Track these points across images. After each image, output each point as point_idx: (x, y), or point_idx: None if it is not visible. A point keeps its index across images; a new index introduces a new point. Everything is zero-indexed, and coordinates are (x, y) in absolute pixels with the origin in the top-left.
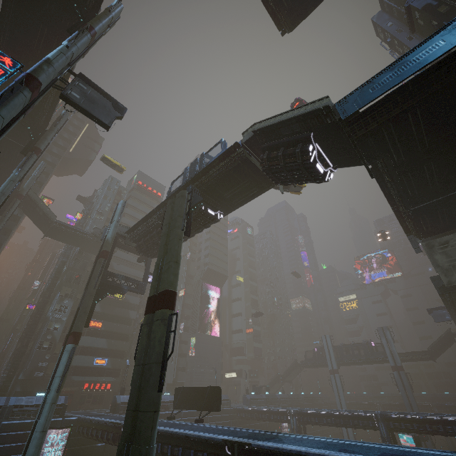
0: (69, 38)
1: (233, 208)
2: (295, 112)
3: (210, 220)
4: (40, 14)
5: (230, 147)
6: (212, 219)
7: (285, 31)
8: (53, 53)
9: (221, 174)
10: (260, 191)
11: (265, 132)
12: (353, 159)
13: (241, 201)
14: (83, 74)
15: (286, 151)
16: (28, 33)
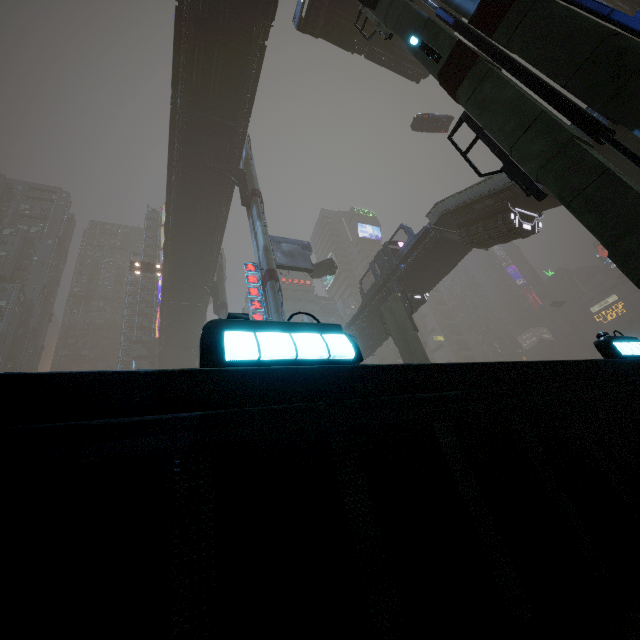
0: (256, 215)
1: (436, 283)
2: (481, 186)
3: (419, 304)
4: (198, 194)
5: (421, 235)
6: (420, 303)
7: (419, 79)
8: (262, 239)
9: (419, 261)
10: (461, 257)
11: (455, 212)
12: (557, 202)
13: (443, 274)
14: (271, 236)
15: (486, 224)
16: (191, 213)
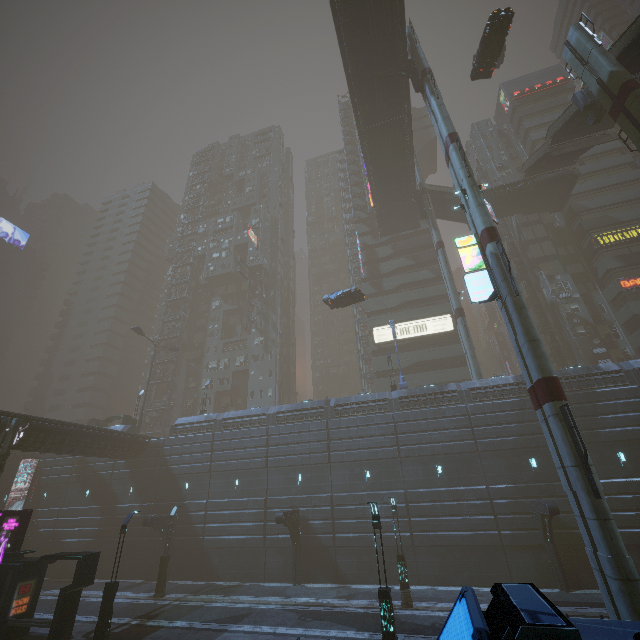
0: None
1: None
2: None
3: None
4: None
5: None
6: None
7: None
8: None
9: None
10: None
11: None
12: None
13: None
14: None
15: None
16: None
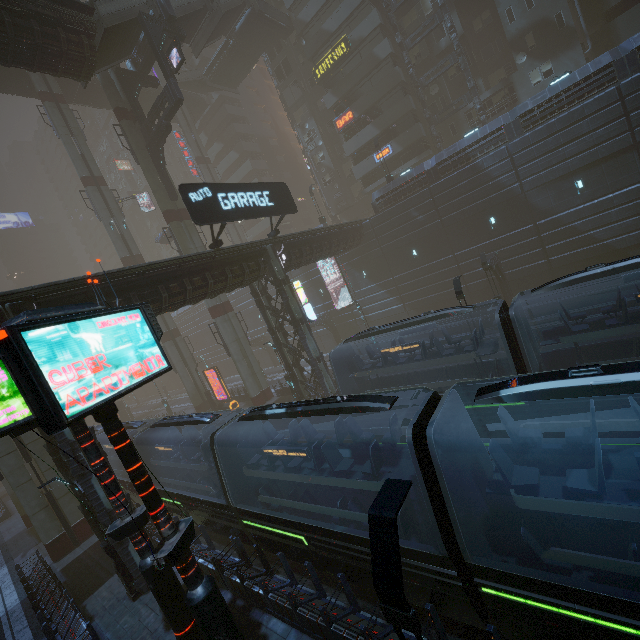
0: None
1: None
2: None
3: None
4: None
5: None
6: None
7: None
8: None
9: None
10: None
11: None
12: None
13: None
14: None
15: None
16: None
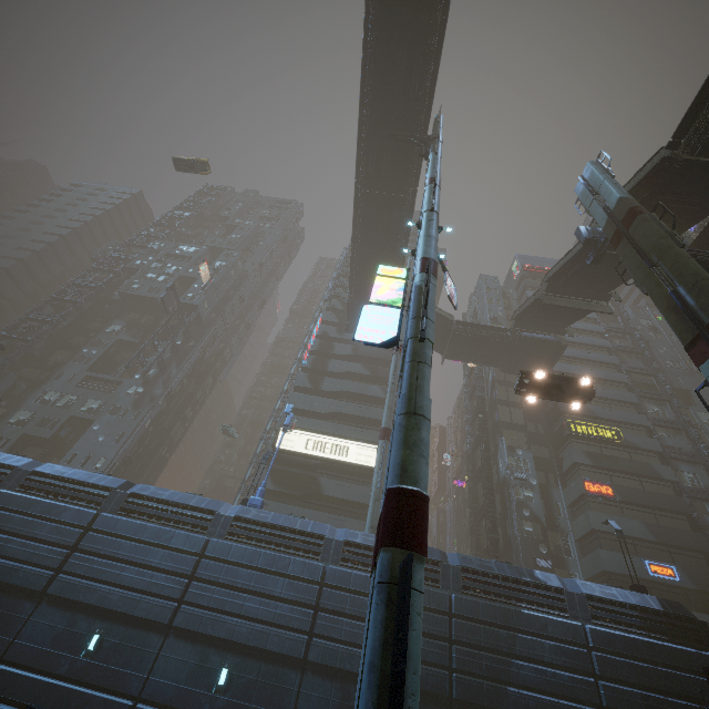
0: None
1: None
2: None
3: None
4: None
5: None
6: None
7: None
8: None
9: None
10: None
11: None
12: None
13: None
14: None
15: None
16: None
